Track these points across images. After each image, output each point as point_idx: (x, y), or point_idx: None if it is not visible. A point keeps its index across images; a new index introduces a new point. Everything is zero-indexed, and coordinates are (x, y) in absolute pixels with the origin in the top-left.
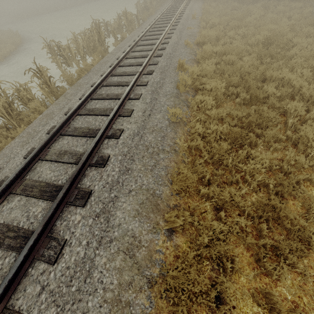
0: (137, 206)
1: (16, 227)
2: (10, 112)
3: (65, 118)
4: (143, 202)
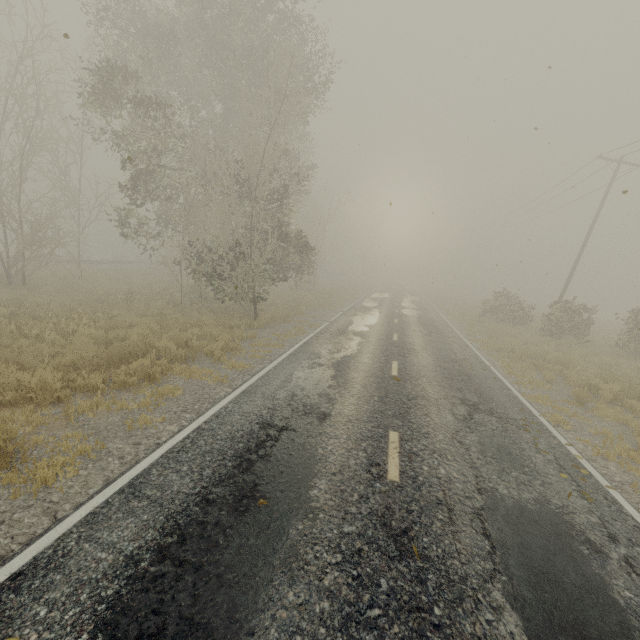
0: None
1: None
2: None
3: None
4: None
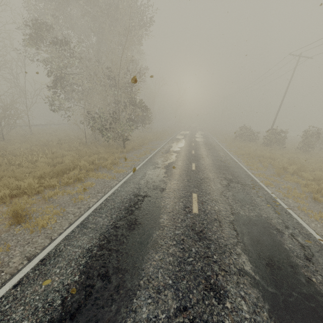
0: None
1: None
2: None
3: None
4: None
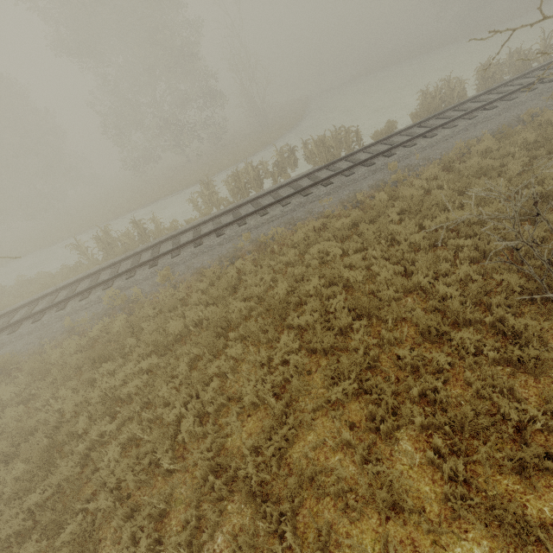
0: (4, 353)
1: (7, 323)
2: (109, 249)
3: (80, 278)
4: (4, 354)
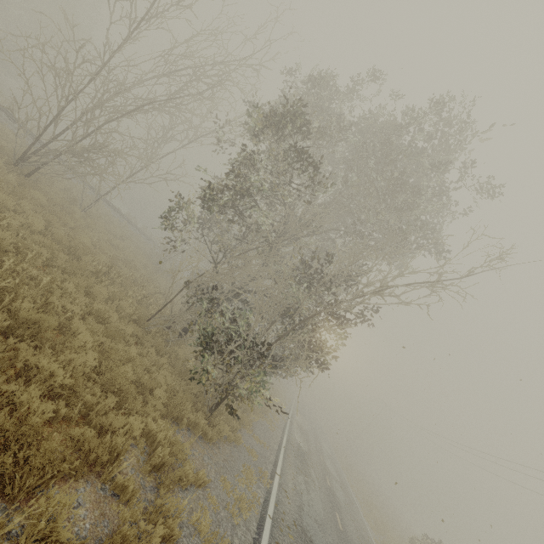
0: None
1: None
2: None
3: None
4: None
